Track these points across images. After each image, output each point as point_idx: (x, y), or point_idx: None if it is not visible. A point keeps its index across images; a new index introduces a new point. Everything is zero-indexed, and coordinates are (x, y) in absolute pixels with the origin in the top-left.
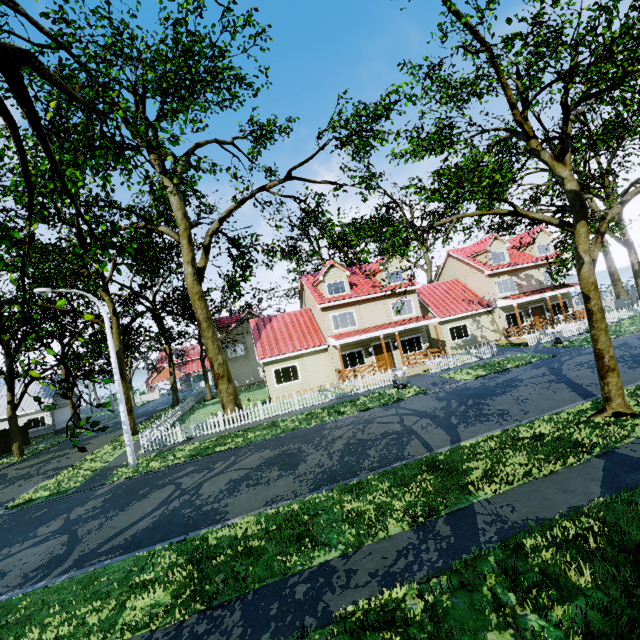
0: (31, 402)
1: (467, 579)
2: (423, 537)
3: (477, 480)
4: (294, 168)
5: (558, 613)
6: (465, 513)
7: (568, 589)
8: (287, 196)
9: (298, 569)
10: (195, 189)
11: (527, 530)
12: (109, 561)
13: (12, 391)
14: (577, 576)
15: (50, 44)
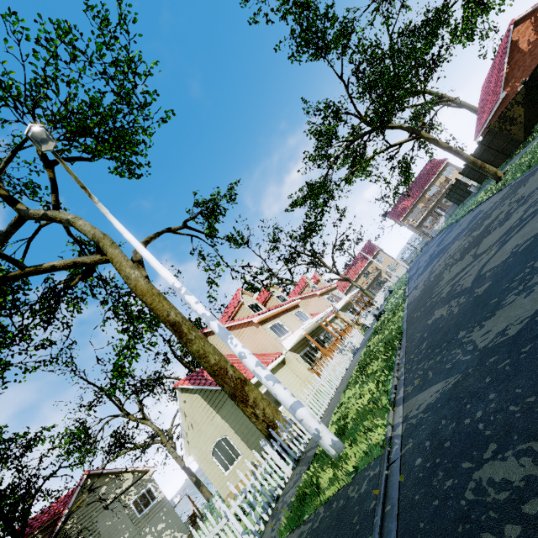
0: None
1: None
2: None
3: None
4: (188, 220)
5: None
6: None
7: None
8: (192, 235)
9: None
10: None
11: None
12: None
13: None
14: None
15: None
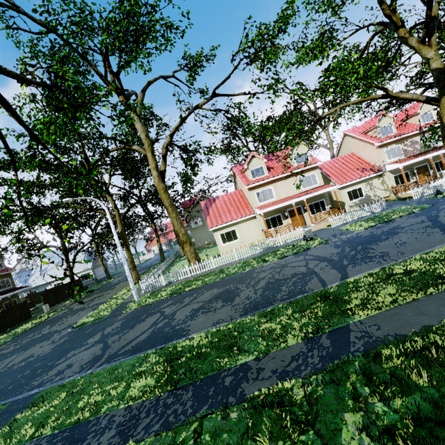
0: (81, 265)
1: (337, 377)
2: (310, 347)
3: (355, 307)
4: (217, 87)
5: (398, 403)
6: (342, 331)
7: (409, 386)
8: (214, 110)
9: (228, 367)
10: (154, 114)
11: (385, 343)
12: (123, 359)
13: (68, 260)
14: (417, 377)
15: (42, 31)
